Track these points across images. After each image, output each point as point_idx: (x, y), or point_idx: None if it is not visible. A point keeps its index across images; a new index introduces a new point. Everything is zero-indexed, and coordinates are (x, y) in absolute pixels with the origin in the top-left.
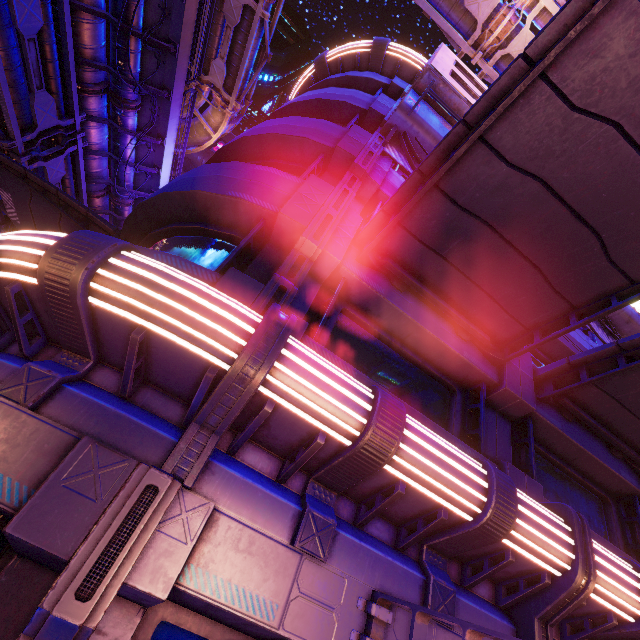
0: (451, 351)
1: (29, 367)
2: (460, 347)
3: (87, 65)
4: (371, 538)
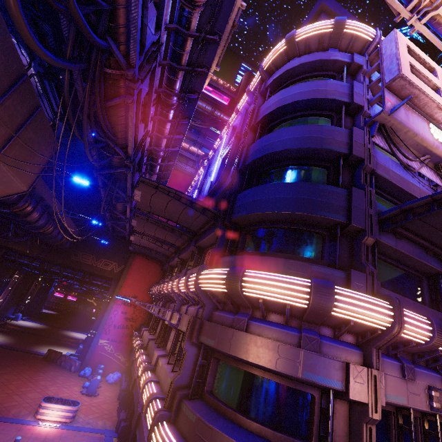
0: (425, 264)
1: (305, 335)
2: (429, 260)
3: (154, 93)
4: (419, 365)
